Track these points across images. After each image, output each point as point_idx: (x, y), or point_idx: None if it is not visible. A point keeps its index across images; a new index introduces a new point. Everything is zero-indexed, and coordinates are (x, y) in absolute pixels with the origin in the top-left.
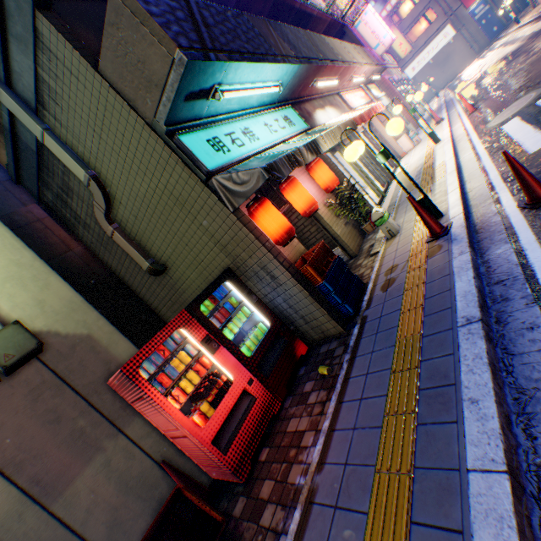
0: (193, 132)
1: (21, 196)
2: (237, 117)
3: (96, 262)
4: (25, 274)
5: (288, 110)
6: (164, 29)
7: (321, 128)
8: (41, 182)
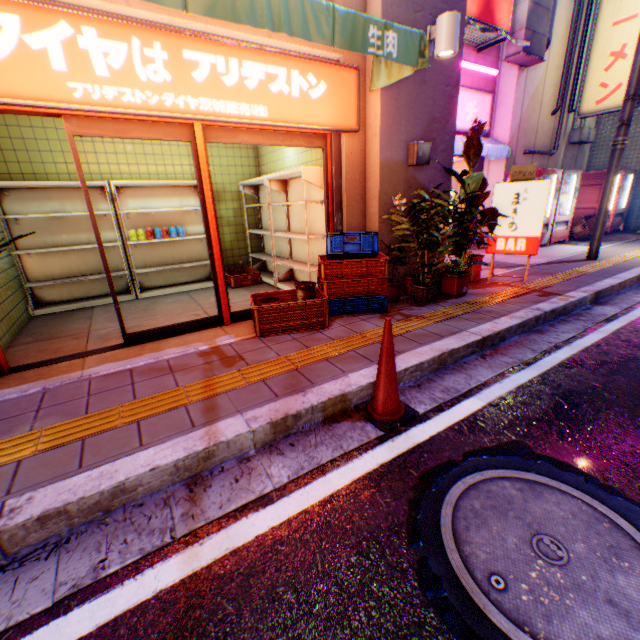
0: None
1: None
2: None
3: None
4: None
5: None
6: None
7: None
8: None
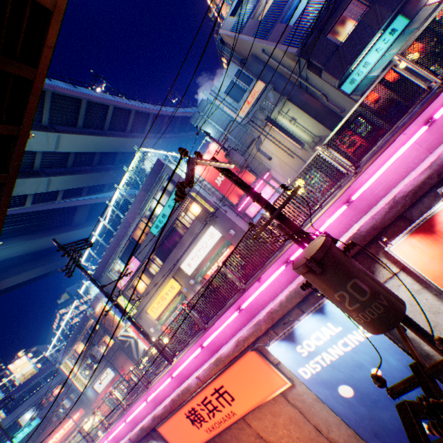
0: (344, 83)
1: (301, 93)
2: (362, 58)
3: (324, 108)
4: (314, 126)
5: (395, 21)
6: (333, 77)
7: (419, 16)
8: (306, 89)
